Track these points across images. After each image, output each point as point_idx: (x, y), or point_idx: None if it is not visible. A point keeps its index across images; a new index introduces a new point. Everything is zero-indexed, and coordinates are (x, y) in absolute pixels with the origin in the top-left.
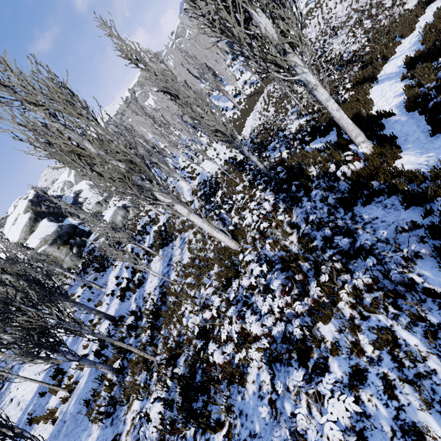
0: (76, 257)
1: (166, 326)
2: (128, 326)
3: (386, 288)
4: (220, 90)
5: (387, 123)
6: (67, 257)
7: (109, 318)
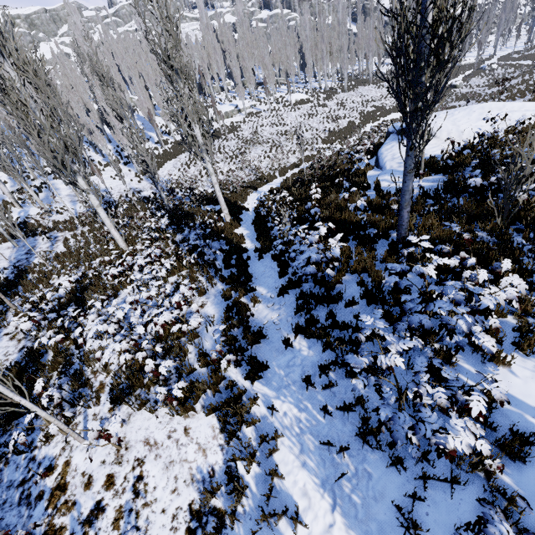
0: None
1: (30, 289)
2: None
3: (202, 263)
4: (150, 118)
5: (245, 213)
6: None
7: None
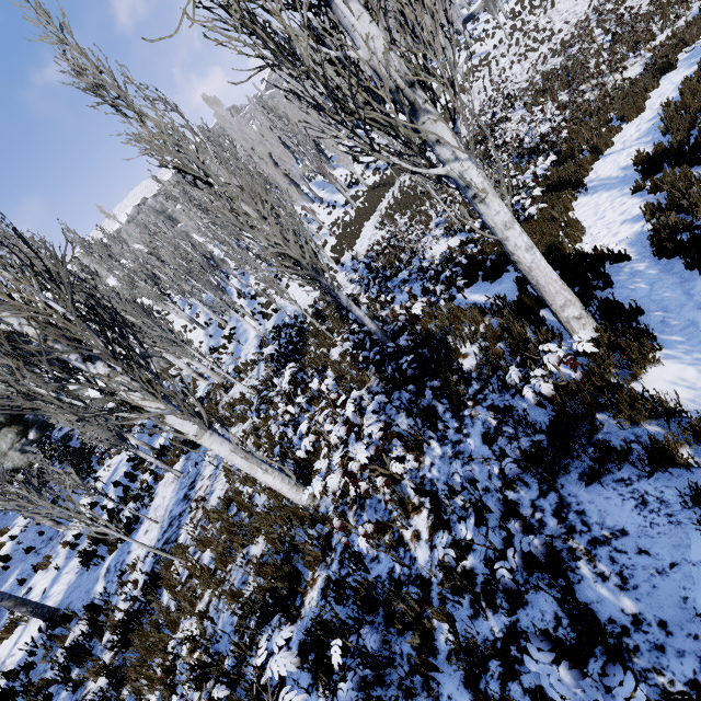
0: (30, 449)
1: (130, 688)
2: (68, 649)
3: None
4: (324, 174)
5: (616, 275)
6: (14, 447)
7: (43, 615)
